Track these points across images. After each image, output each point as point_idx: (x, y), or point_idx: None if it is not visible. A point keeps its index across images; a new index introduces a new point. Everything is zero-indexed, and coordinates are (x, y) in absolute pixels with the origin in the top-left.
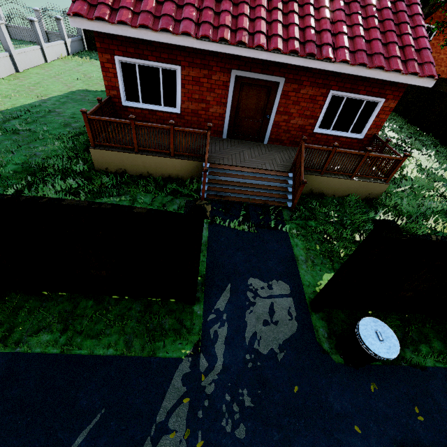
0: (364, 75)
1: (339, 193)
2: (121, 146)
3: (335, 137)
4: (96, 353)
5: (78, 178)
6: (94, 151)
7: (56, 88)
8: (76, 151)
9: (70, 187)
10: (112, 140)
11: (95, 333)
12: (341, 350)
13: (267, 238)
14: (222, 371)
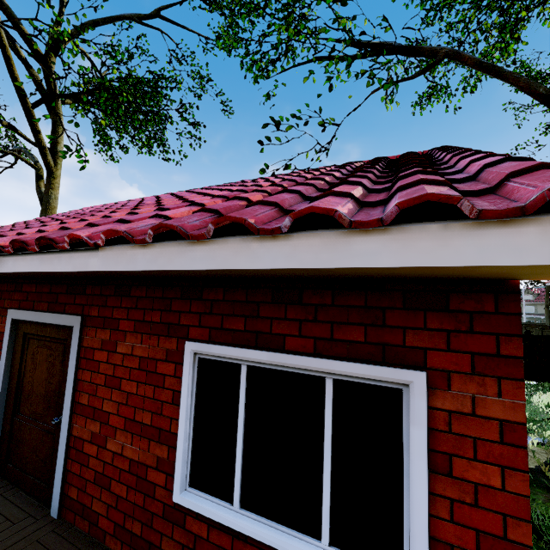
0: (195, 266)
1: None
2: None
3: None
4: None
5: None
6: None
7: None
8: None
9: None
10: None
11: None
12: None
13: None
14: None
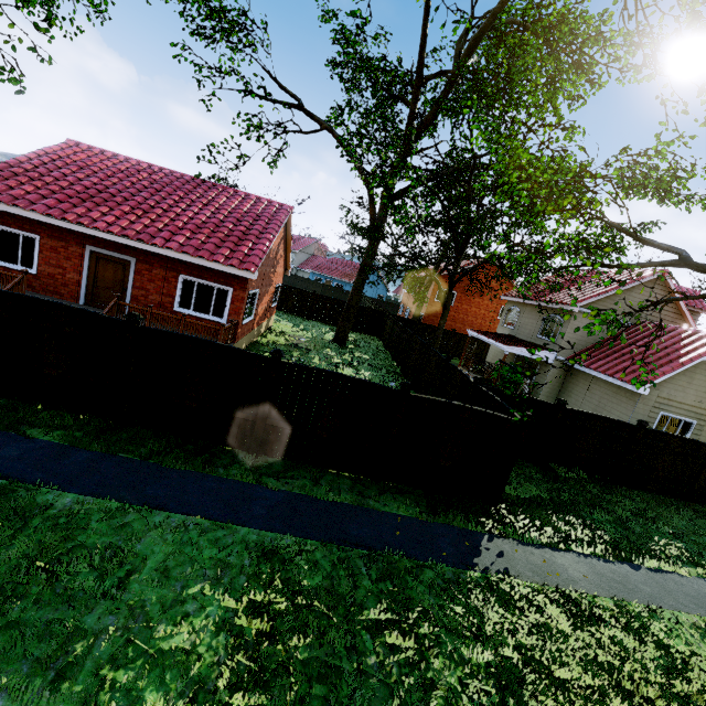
0: (192, 262)
1: None
2: None
3: (199, 318)
4: None
5: None
6: None
7: None
8: None
9: None
10: None
11: None
12: None
13: None
14: None
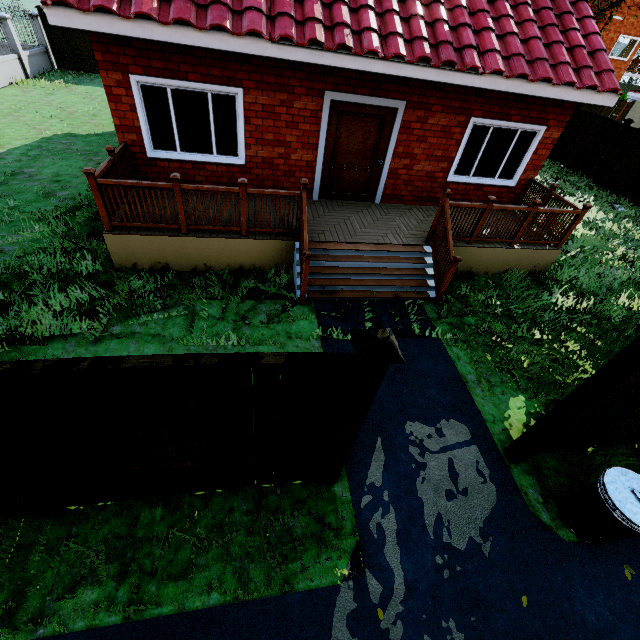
0: (524, 93)
1: (494, 268)
2: (157, 226)
3: (477, 186)
4: (189, 608)
5: (89, 286)
6: (112, 237)
7: (16, 133)
8: (75, 238)
9: (80, 304)
10: (141, 218)
11: (179, 568)
12: (569, 520)
13: (414, 352)
14: (407, 594)
